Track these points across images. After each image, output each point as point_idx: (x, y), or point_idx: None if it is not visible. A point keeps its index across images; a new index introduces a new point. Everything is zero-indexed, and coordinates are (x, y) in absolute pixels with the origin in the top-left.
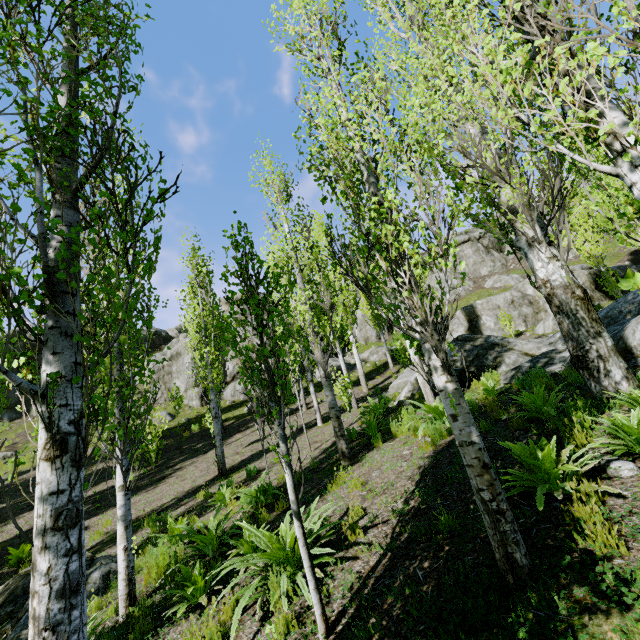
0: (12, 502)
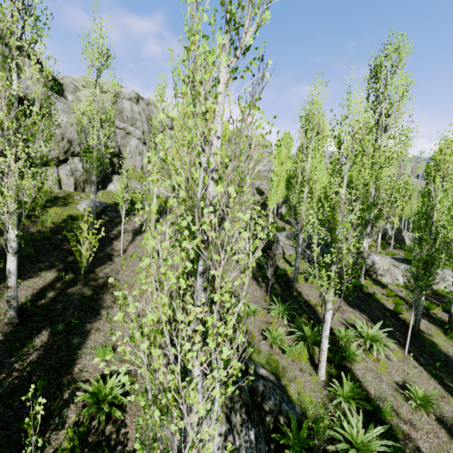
0: None
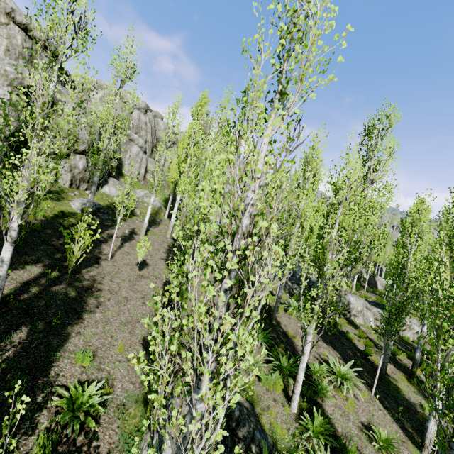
0: None
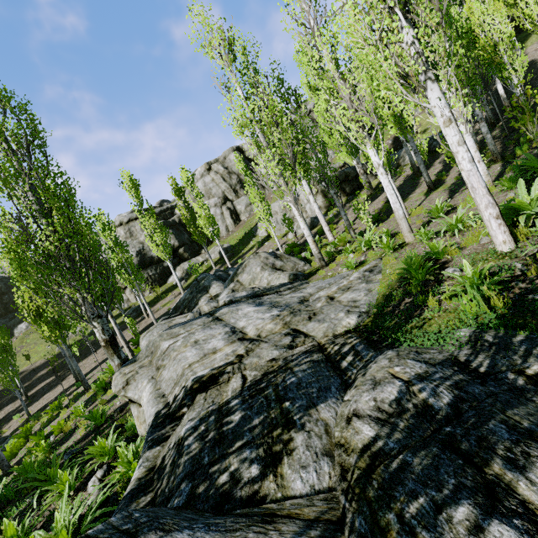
0: (0, 402)
